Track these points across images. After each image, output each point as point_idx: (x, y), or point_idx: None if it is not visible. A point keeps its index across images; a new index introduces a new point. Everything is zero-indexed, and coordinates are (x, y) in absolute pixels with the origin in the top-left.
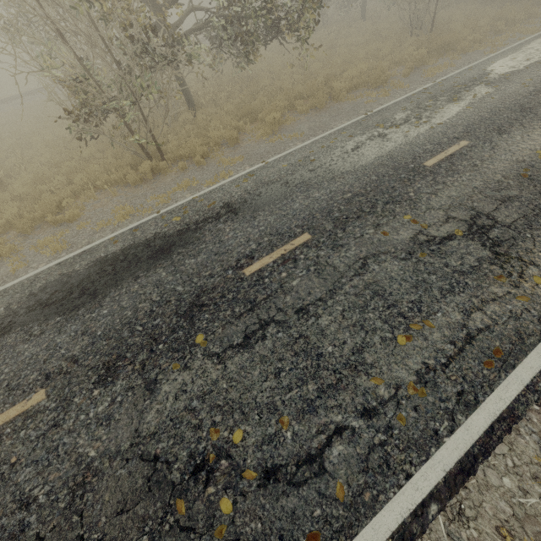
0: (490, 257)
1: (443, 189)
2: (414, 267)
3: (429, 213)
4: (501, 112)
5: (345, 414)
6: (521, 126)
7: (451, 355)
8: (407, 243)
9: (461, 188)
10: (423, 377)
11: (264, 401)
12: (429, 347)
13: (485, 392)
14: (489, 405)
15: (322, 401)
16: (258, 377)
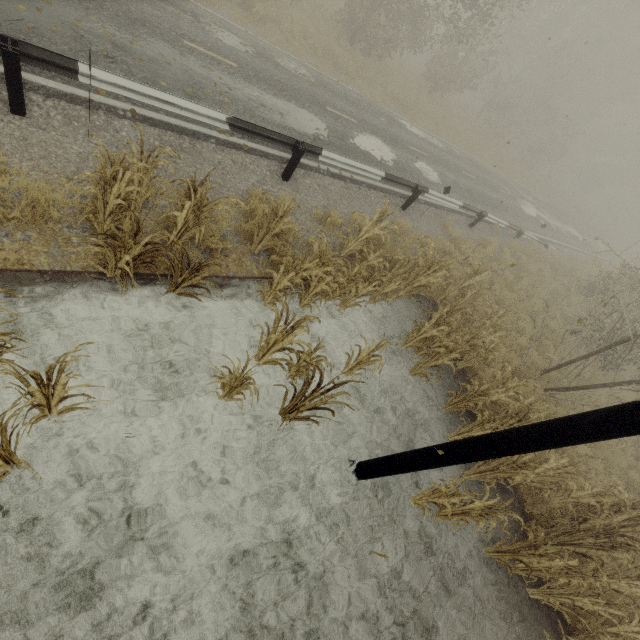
0: None
1: None
2: None
3: None
4: None
5: None
6: None
7: None
8: None
9: None
10: None
11: None
12: None
13: None
14: None
15: None
16: None
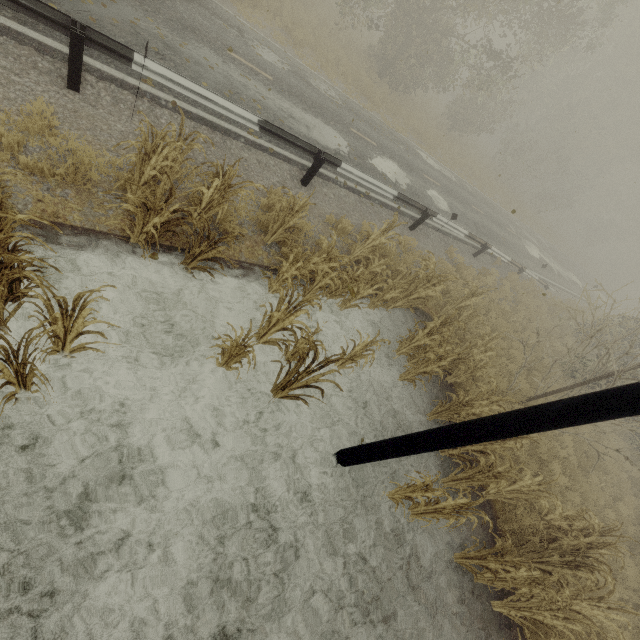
0: None
1: None
2: None
3: None
4: None
5: None
6: None
7: None
8: None
9: None
10: None
11: None
12: None
13: None
14: None
15: None
16: None
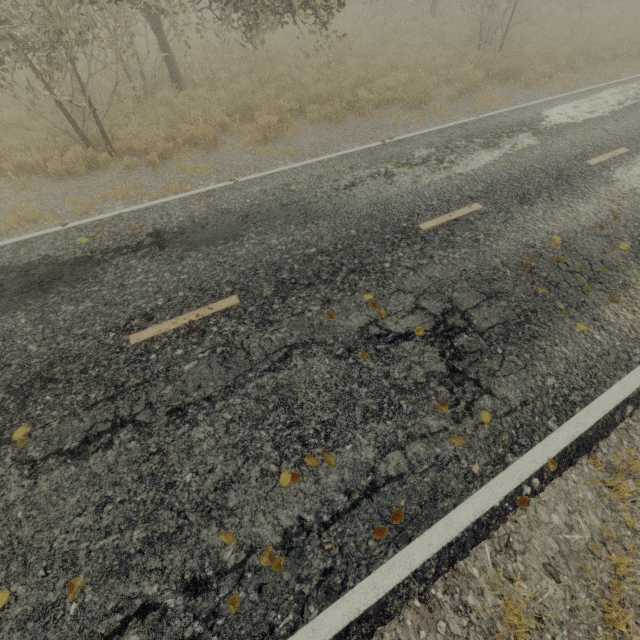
0: (443, 373)
1: (426, 266)
2: (347, 371)
3: (397, 296)
4: (534, 175)
5: (164, 585)
6: (549, 198)
7: (339, 511)
8: (352, 333)
9: (449, 268)
10: (290, 540)
11: (62, 548)
12: (317, 495)
13: (359, 574)
14: (357, 595)
15: (142, 560)
16: (72, 507)
